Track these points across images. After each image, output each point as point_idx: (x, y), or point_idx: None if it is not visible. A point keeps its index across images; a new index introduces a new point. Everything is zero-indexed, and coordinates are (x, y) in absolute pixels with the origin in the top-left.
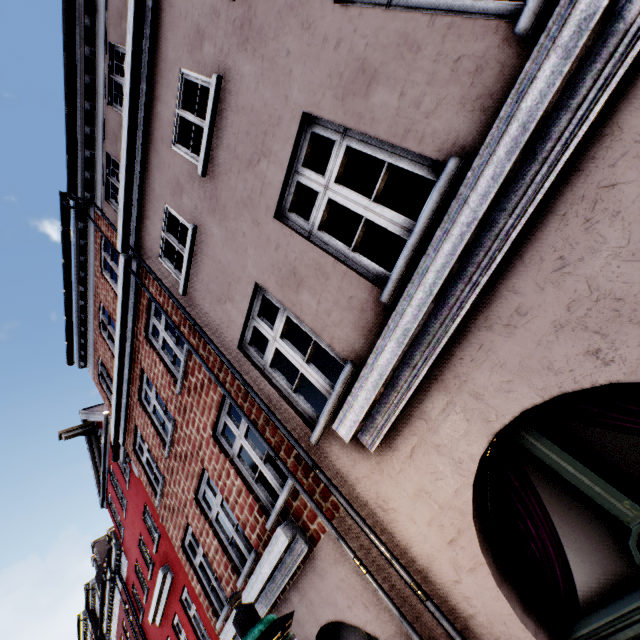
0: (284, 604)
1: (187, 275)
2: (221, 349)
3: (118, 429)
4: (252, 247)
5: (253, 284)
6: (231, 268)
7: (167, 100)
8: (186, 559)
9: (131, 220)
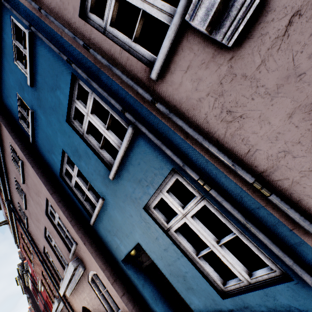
0: (64, 310)
1: (27, 225)
2: (40, 249)
3: (16, 240)
4: (41, 237)
5: (43, 244)
6: (38, 236)
7: (12, 177)
8: (43, 286)
9: (8, 193)
